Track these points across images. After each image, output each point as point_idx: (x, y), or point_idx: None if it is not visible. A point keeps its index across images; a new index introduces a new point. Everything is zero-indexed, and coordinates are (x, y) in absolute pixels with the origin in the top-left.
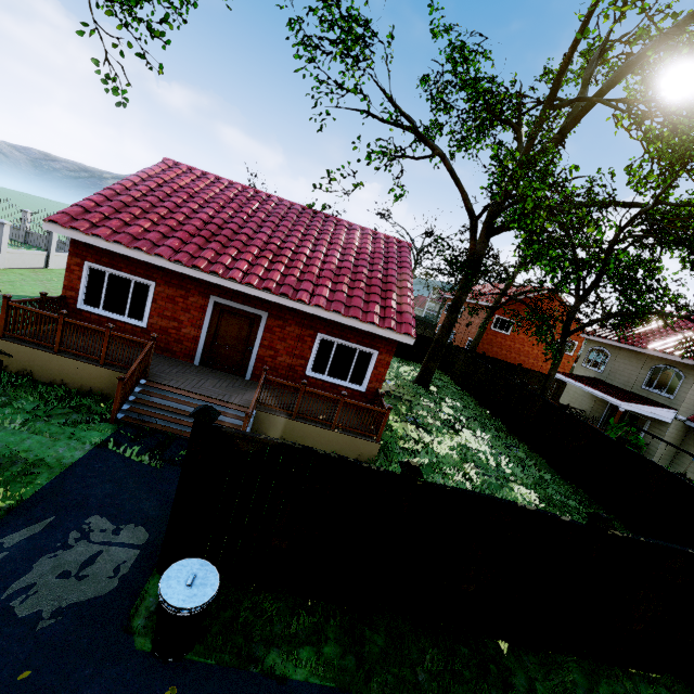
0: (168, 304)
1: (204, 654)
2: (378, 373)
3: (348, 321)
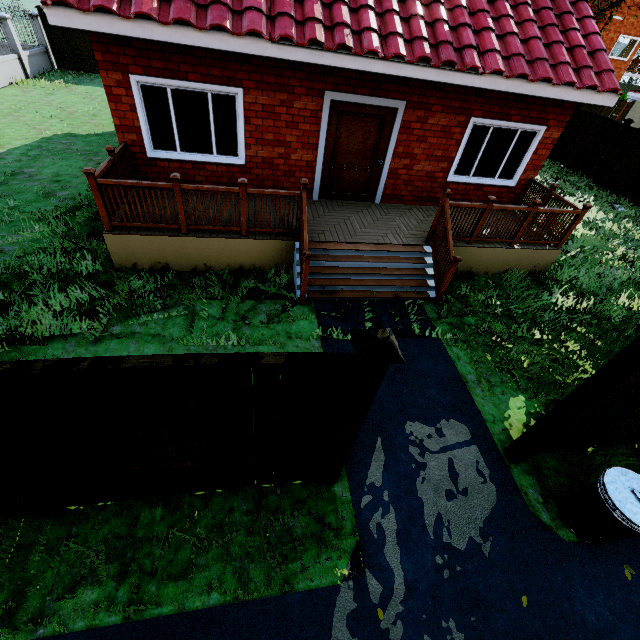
0: (266, 121)
1: None
2: (537, 158)
3: (533, 89)
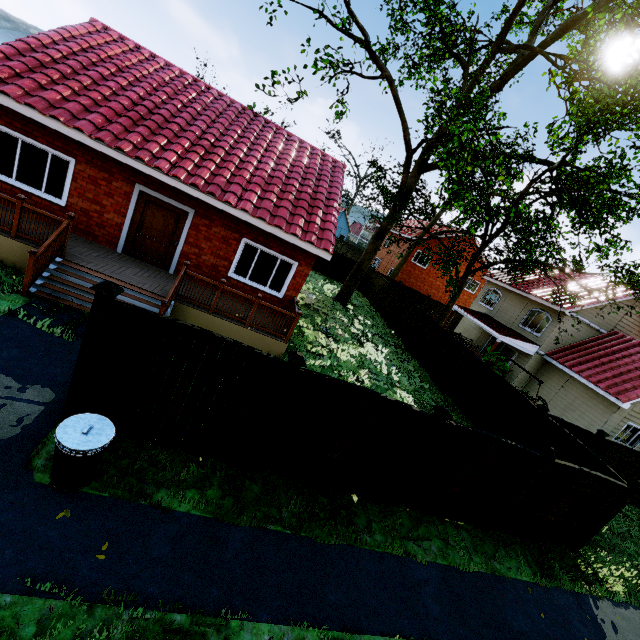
0: (90, 185)
1: (99, 489)
2: (296, 283)
3: (272, 230)
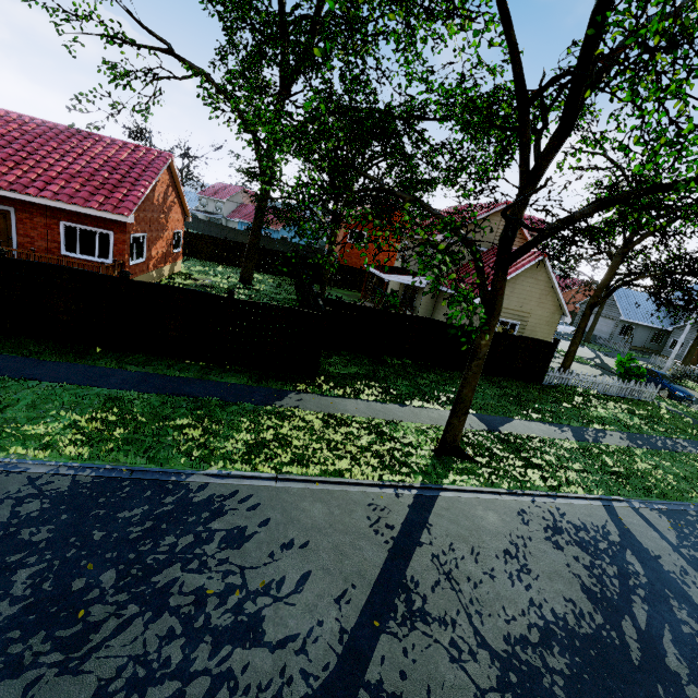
0: None
1: None
2: (119, 249)
3: (72, 208)
